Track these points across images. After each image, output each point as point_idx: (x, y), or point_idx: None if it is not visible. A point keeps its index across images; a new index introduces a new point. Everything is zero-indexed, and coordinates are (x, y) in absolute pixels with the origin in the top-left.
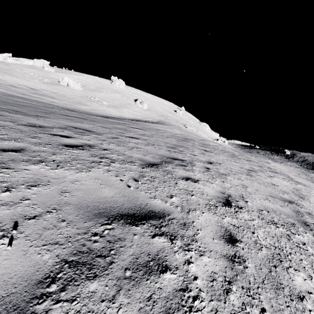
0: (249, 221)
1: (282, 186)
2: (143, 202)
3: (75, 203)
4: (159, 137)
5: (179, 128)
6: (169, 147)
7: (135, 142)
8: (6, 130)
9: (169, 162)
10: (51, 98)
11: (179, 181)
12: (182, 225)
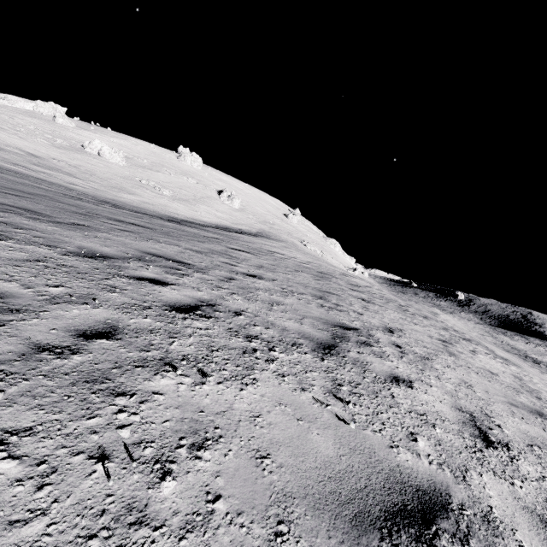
0: (542, 481)
1: (501, 373)
2: (392, 464)
3: (299, 491)
4: (286, 272)
5: (296, 248)
6: (316, 298)
7: (264, 288)
8: (53, 271)
9: (342, 336)
10: (69, 175)
11: (392, 390)
12: (487, 523)
